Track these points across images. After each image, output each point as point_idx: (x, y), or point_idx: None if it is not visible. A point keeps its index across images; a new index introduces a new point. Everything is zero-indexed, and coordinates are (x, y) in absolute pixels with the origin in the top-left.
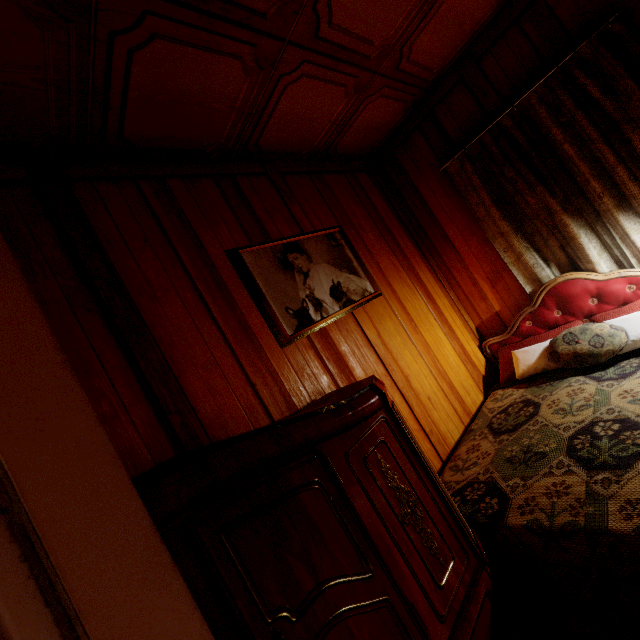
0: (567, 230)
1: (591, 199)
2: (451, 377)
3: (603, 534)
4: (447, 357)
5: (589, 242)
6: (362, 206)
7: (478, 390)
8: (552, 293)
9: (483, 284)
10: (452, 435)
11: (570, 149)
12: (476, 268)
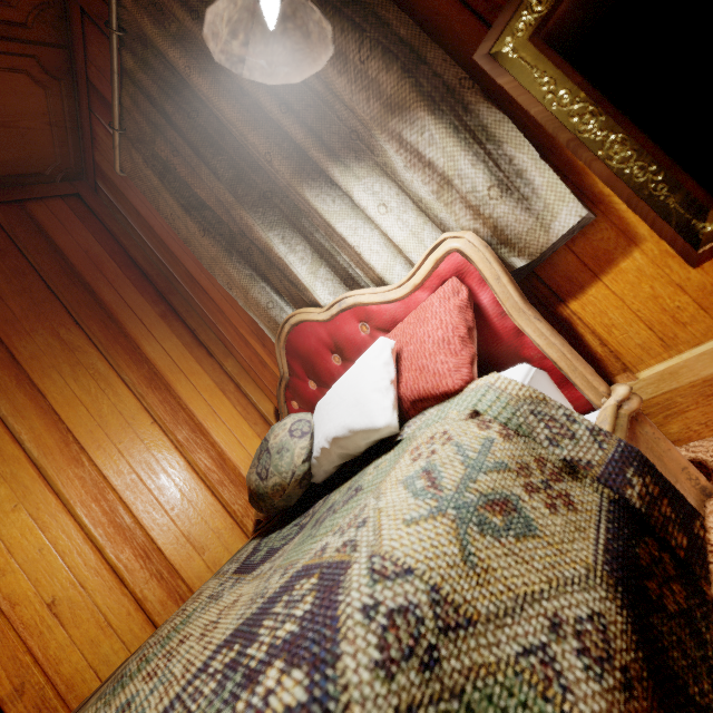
0: (255, 236)
1: (265, 169)
2: (157, 530)
3: None
4: (161, 490)
5: (290, 251)
6: (16, 255)
7: (237, 534)
8: (292, 351)
9: (254, 342)
10: (101, 671)
11: (200, 82)
12: (236, 319)
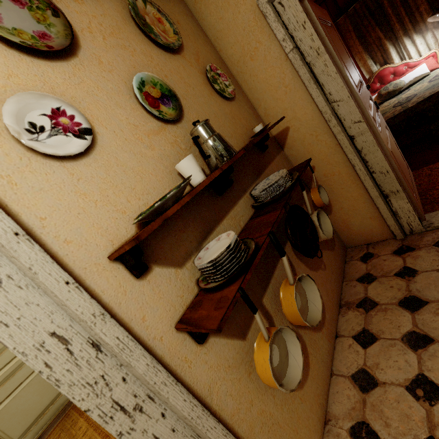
0: (385, 47)
1: (395, 32)
2: None
3: (408, 109)
4: None
5: (393, 51)
6: None
7: None
8: (377, 76)
9: None
10: None
11: (390, 10)
12: None
